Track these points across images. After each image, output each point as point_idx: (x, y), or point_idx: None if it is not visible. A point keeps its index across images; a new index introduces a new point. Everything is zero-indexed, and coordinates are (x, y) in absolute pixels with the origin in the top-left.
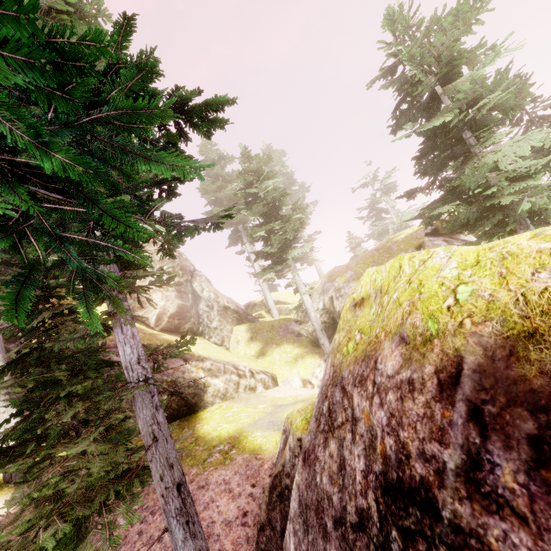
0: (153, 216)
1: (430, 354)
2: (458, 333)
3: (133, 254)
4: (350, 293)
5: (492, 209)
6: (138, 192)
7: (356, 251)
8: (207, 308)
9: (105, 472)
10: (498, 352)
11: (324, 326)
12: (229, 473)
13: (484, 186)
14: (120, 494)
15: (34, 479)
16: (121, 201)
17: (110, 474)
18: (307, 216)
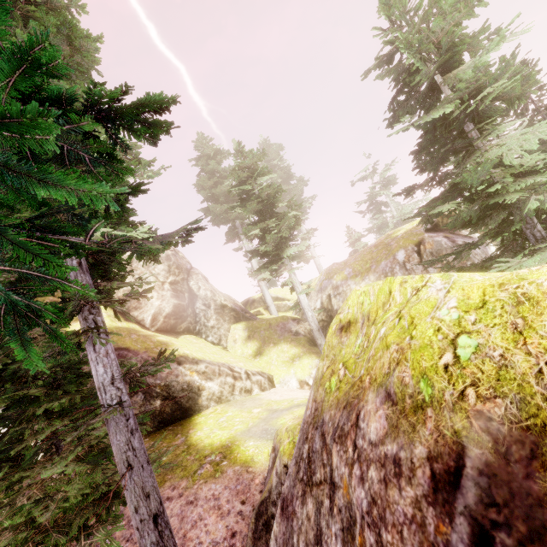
0: (132, 221)
1: (421, 428)
2: (458, 409)
3: (70, 284)
4: (348, 291)
5: (496, 207)
6: None
7: (356, 246)
8: (204, 307)
9: (84, 494)
10: (515, 449)
11: (322, 325)
12: (219, 487)
13: (487, 182)
14: (101, 517)
15: (7, 506)
16: (50, 224)
17: (89, 497)
18: (306, 211)
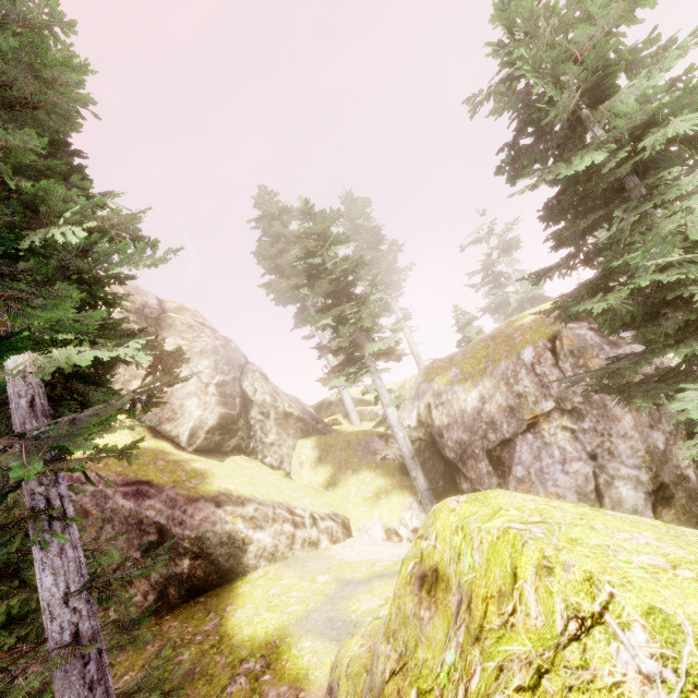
0: (126, 329)
1: None
2: None
3: None
4: (455, 401)
5: (675, 302)
6: (103, 292)
7: (466, 332)
8: (261, 416)
9: None
10: None
11: (418, 445)
12: None
13: (661, 266)
14: None
15: None
16: None
17: None
18: (400, 284)
